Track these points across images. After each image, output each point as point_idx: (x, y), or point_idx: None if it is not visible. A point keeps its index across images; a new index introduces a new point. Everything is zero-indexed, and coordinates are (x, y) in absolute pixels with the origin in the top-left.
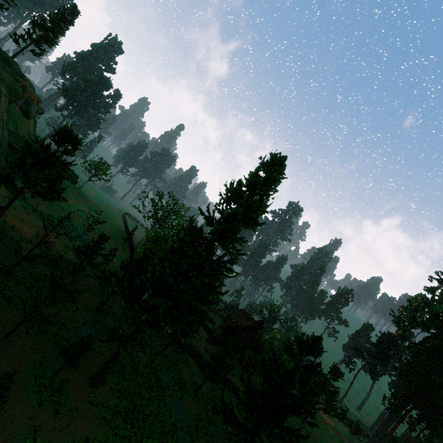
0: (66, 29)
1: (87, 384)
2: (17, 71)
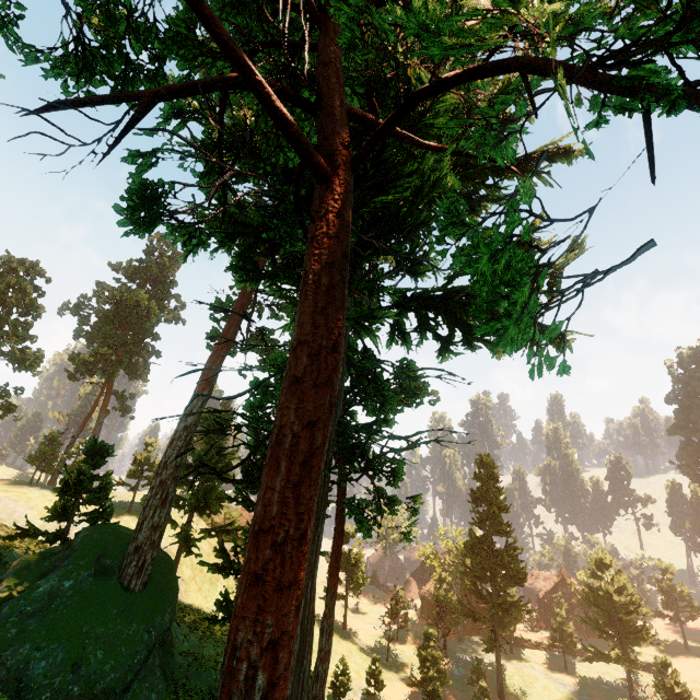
0: None
1: None
2: None
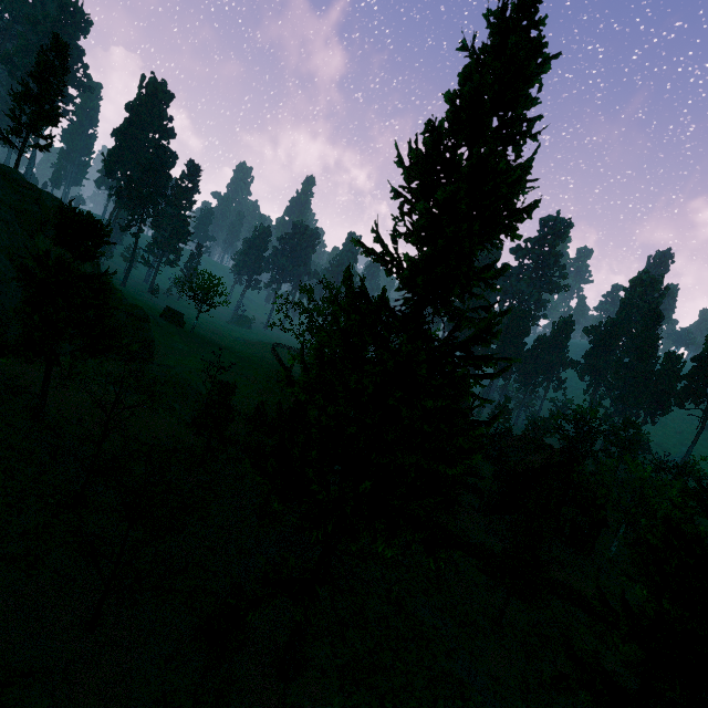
0: (63, 86)
1: (273, 676)
2: (18, 181)
